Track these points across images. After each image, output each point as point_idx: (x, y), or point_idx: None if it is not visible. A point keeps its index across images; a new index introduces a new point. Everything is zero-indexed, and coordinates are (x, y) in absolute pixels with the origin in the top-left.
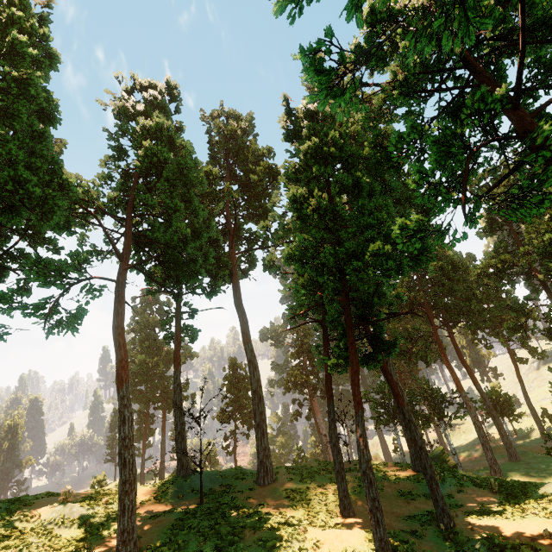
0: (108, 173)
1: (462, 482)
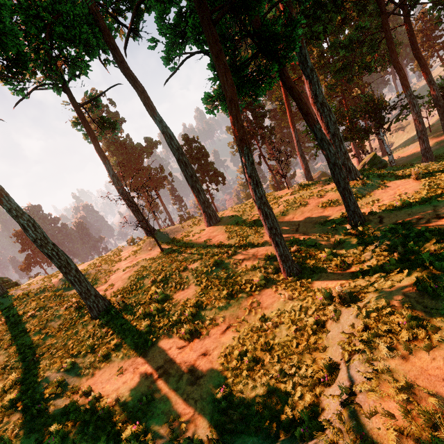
0: None
1: (386, 179)
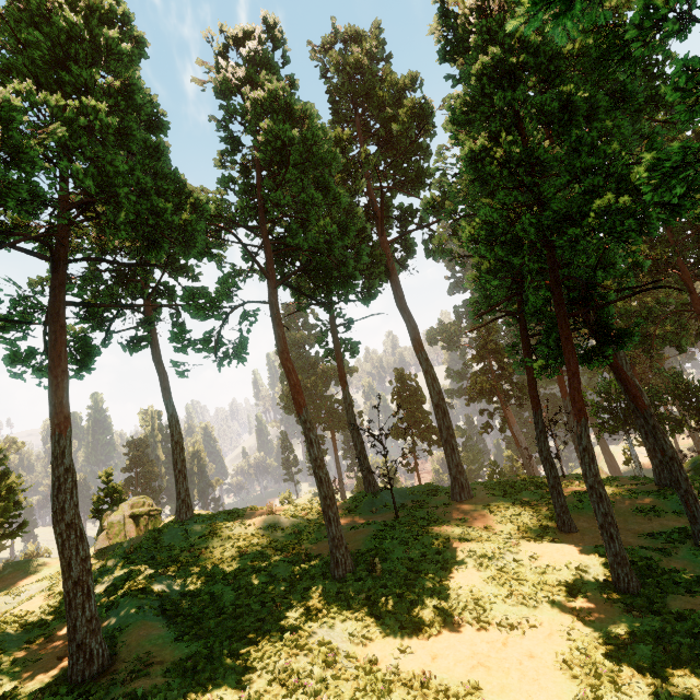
0: (228, 176)
1: None
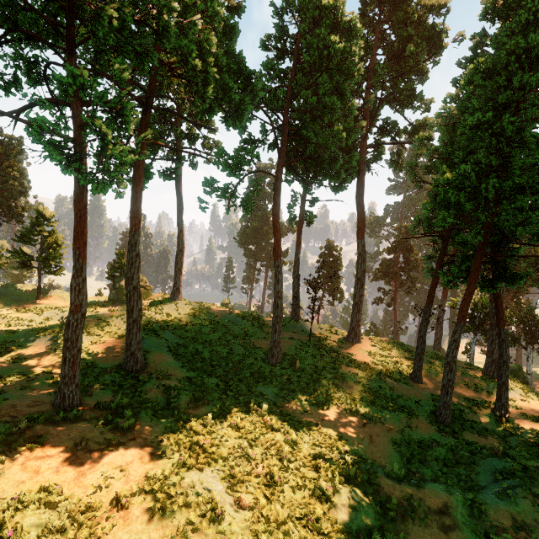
0: (272, 62)
1: (529, 395)
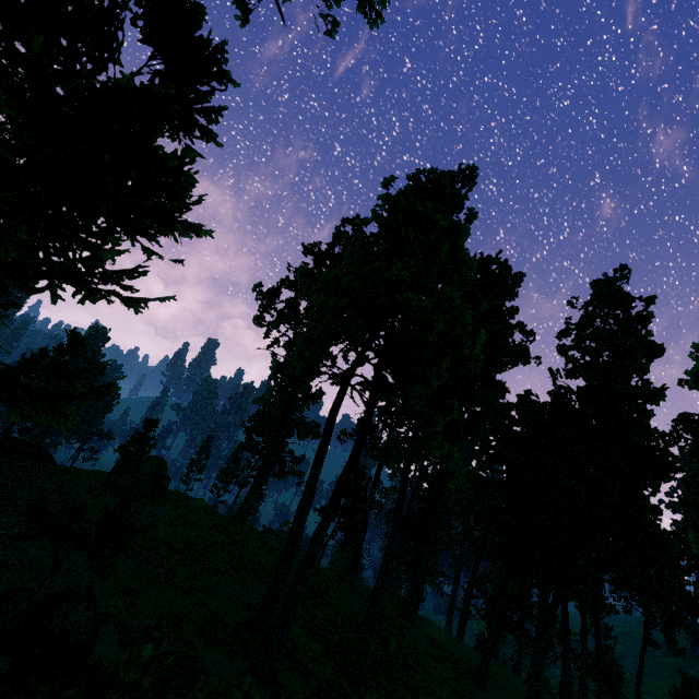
0: None
1: None
